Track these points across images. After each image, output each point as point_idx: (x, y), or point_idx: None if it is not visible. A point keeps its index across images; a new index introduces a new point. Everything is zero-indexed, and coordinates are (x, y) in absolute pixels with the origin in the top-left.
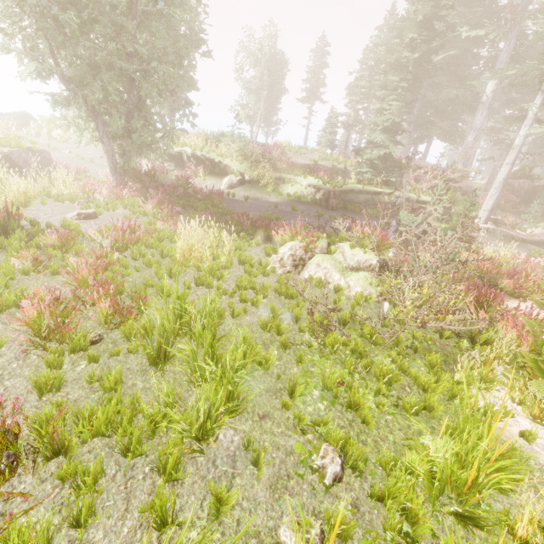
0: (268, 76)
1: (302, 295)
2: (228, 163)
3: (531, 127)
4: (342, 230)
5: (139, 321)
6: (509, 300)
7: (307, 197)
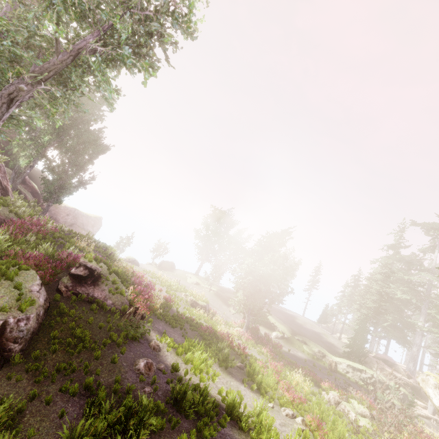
0: None
1: (346, 416)
2: (277, 325)
3: None
4: (353, 393)
5: (306, 406)
6: None
7: (318, 358)
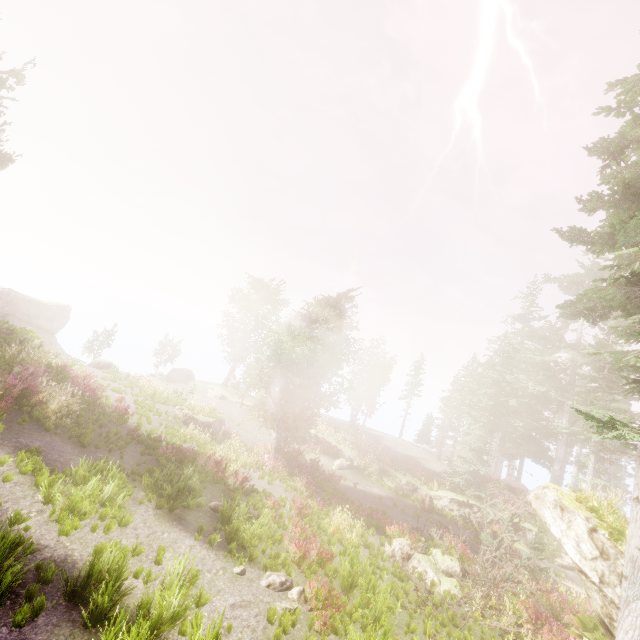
0: (375, 370)
1: (410, 577)
2: (342, 448)
3: (594, 477)
4: (436, 538)
5: (332, 567)
6: (577, 639)
7: (405, 493)
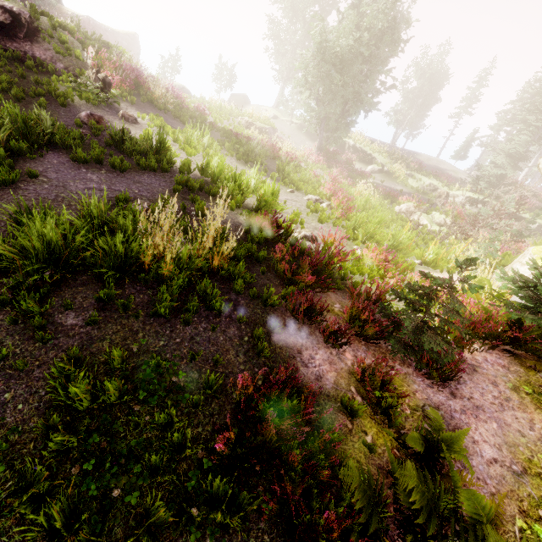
0: (428, 87)
1: (408, 218)
2: (375, 156)
3: None
4: (439, 205)
5: (351, 204)
6: None
7: (425, 192)
